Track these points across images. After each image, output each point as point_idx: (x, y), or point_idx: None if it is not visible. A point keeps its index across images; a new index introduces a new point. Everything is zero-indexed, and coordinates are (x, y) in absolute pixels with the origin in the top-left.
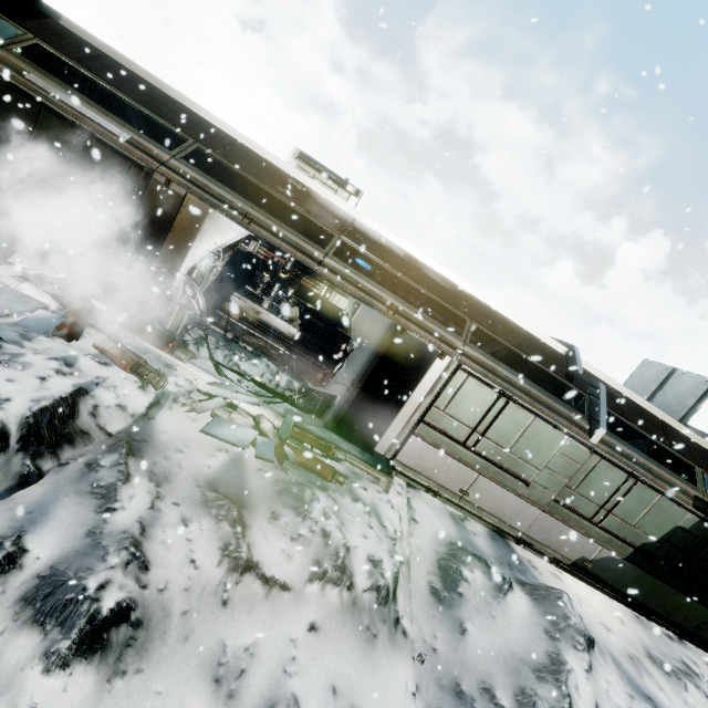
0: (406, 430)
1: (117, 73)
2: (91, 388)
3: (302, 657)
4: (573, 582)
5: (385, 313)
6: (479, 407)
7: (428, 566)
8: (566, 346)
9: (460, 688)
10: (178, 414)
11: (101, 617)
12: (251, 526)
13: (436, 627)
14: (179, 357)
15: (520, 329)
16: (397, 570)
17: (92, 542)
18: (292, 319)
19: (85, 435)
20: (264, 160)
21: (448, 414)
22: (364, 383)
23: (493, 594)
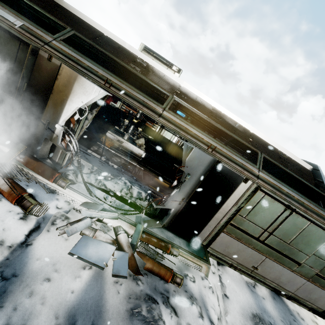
0: (217, 228)
1: None
2: None
3: None
4: (324, 324)
5: (206, 150)
6: (270, 215)
7: None
8: (311, 165)
9: None
10: (54, 235)
11: None
12: None
13: None
14: (60, 185)
15: (284, 155)
16: None
17: None
18: (140, 145)
19: None
20: (122, 47)
21: (248, 219)
22: (190, 198)
23: None
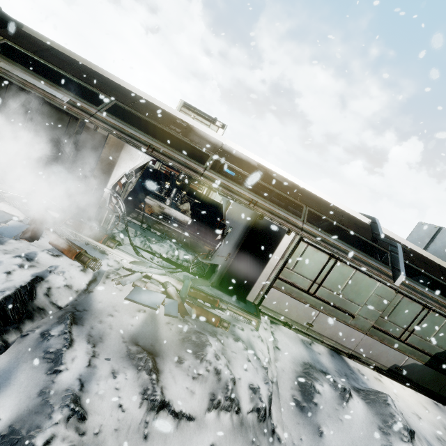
0: (267, 284)
1: (61, 59)
2: (45, 275)
3: None
4: (390, 382)
5: (248, 206)
6: (316, 266)
7: (290, 383)
8: (370, 218)
9: None
10: (109, 286)
11: None
12: (163, 370)
13: (301, 432)
14: (109, 246)
15: (338, 209)
16: (271, 393)
17: (42, 401)
18: (185, 210)
19: (41, 310)
20: (161, 109)
21: (295, 272)
22: (236, 254)
23: (339, 402)
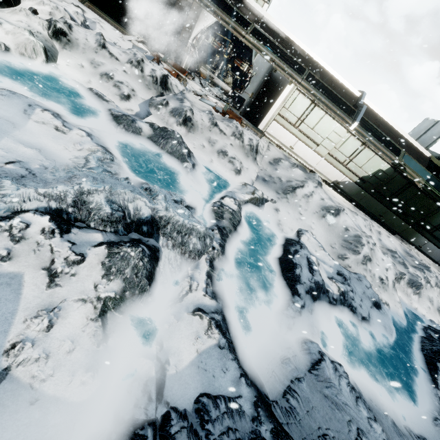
0: (271, 119)
1: None
2: (169, 78)
3: (228, 147)
4: (330, 189)
5: (269, 62)
6: (302, 108)
7: (270, 159)
8: (361, 93)
9: (271, 176)
10: (191, 95)
11: (187, 117)
12: (216, 120)
13: (268, 167)
14: (189, 78)
15: (337, 81)
16: (257, 143)
17: (181, 106)
18: (228, 83)
19: (170, 90)
20: None
21: (289, 111)
22: (257, 96)
23: (290, 167)
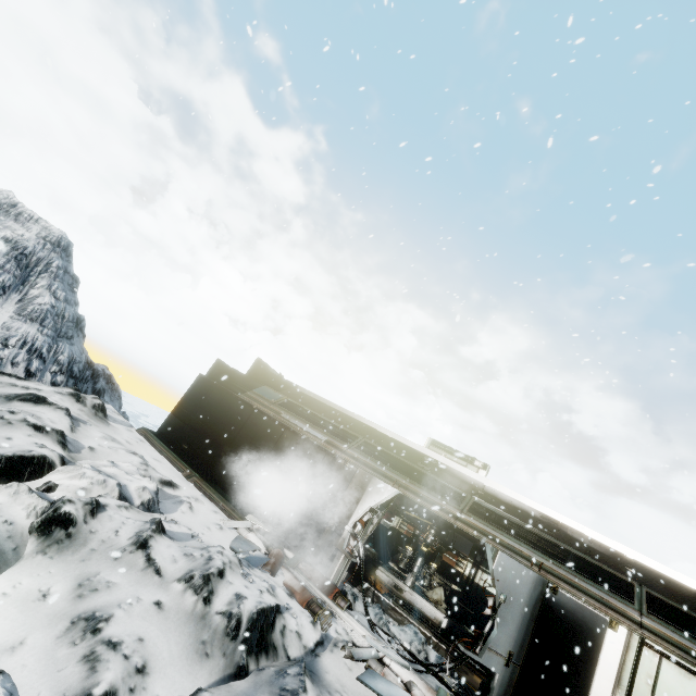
0: None
1: (321, 407)
2: (283, 610)
3: None
4: None
5: (529, 568)
6: None
7: None
8: None
9: None
10: (337, 658)
11: None
12: None
13: None
14: (340, 604)
15: None
16: None
17: None
18: (437, 601)
19: (275, 650)
20: (407, 446)
21: None
22: (525, 659)
23: None
